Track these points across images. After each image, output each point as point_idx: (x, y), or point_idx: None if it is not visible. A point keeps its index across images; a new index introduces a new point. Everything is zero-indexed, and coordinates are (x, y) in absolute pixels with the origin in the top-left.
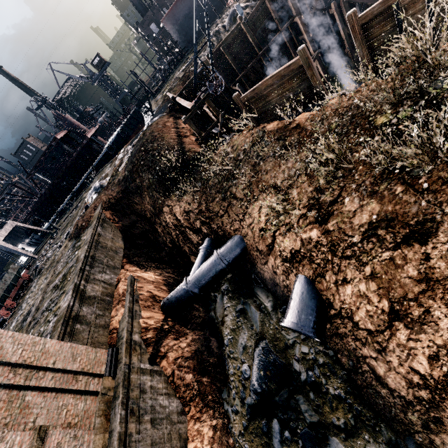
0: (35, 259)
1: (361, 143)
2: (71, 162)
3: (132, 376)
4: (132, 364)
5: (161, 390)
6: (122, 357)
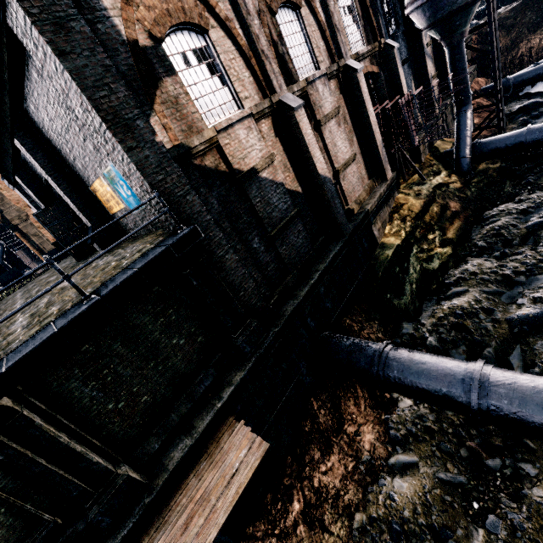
0: None
1: None
2: None
3: None
4: None
5: None
6: None
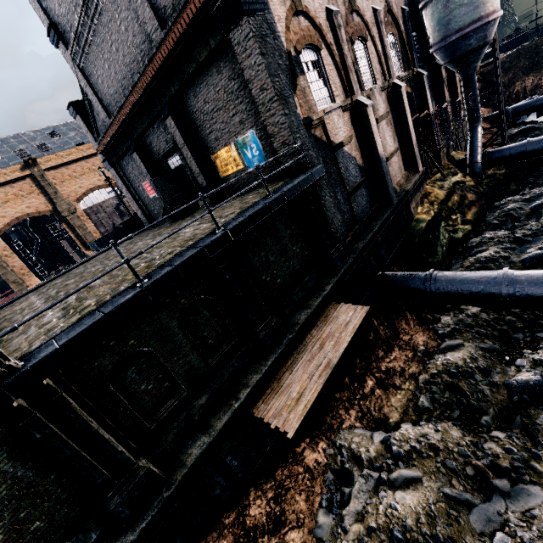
0: None
1: None
2: None
3: None
4: None
5: None
6: None
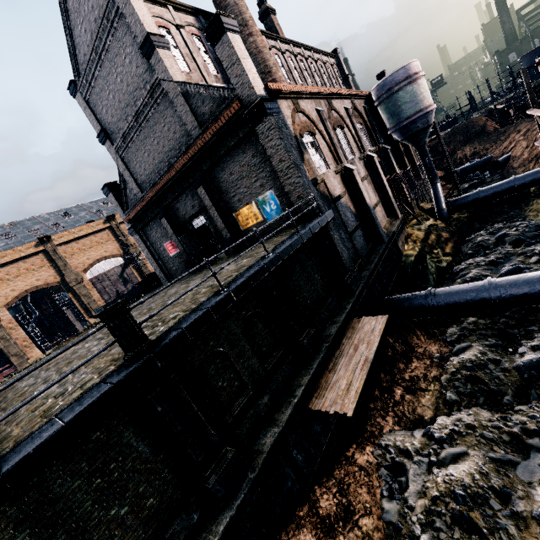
0: None
1: None
2: None
3: None
4: None
5: None
6: None
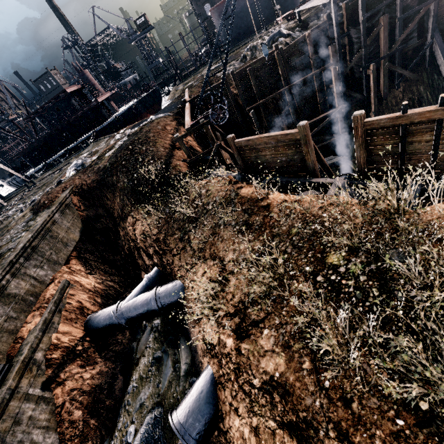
0: (3, 206)
1: (305, 273)
2: (75, 118)
3: (12, 404)
4: (19, 388)
5: (41, 422)
6: (9, 378)
